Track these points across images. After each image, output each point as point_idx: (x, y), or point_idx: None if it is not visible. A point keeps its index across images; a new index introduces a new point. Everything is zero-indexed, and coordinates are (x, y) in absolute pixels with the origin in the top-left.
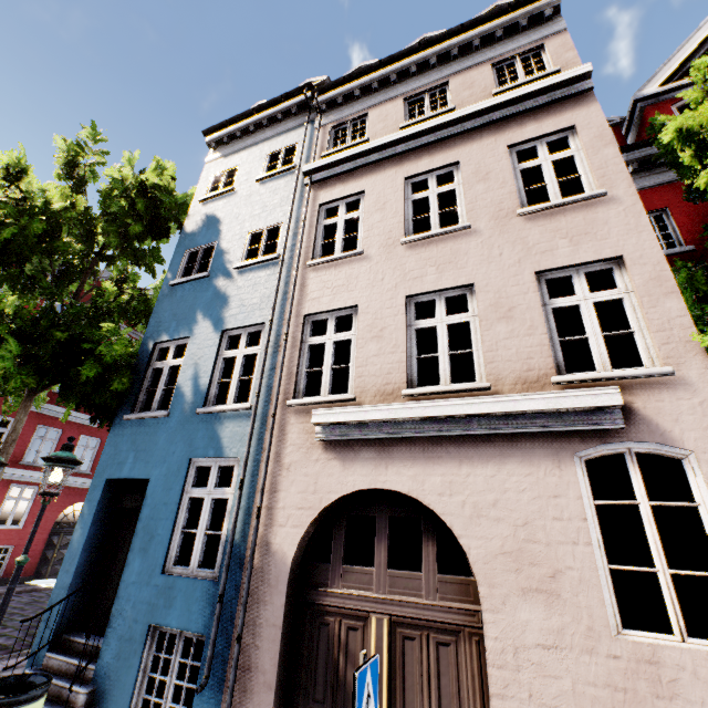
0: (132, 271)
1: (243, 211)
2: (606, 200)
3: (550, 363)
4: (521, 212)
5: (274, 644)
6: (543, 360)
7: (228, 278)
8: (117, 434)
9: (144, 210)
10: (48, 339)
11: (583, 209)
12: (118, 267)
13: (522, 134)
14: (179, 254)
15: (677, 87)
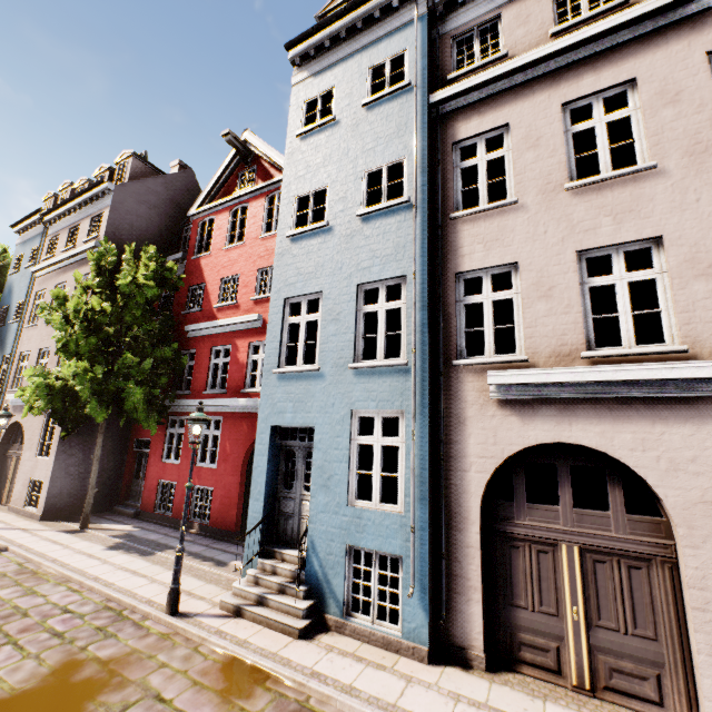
0: None
1: (19, 288)
2: None
3: None
4: None
5: None
6: None
7: (9, 328)
8: None
9: None
10: None
11: None
12: None
13: (82, 272)
14: (0, 309)
15: (201, 212)
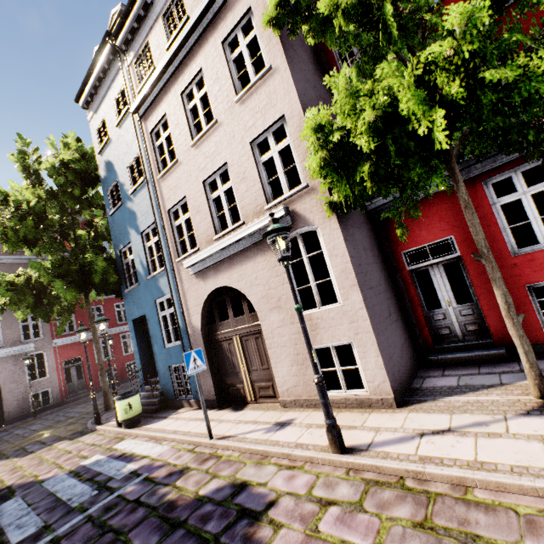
0: (95, 210)
1: (120, 153)
2: (273, 72)
3: (264, 199)
4: (236, 101)
5: (205, 358)
6: (261, 198)
7: (131, 201)
8: (127, 300)
9: (74, 178)
10: (71, 271)
11: (263, 85)
12: (87, 212)
13: (226, 28)
14: (106, 195)
15: None
